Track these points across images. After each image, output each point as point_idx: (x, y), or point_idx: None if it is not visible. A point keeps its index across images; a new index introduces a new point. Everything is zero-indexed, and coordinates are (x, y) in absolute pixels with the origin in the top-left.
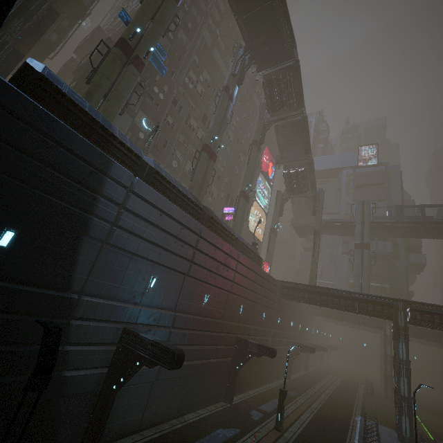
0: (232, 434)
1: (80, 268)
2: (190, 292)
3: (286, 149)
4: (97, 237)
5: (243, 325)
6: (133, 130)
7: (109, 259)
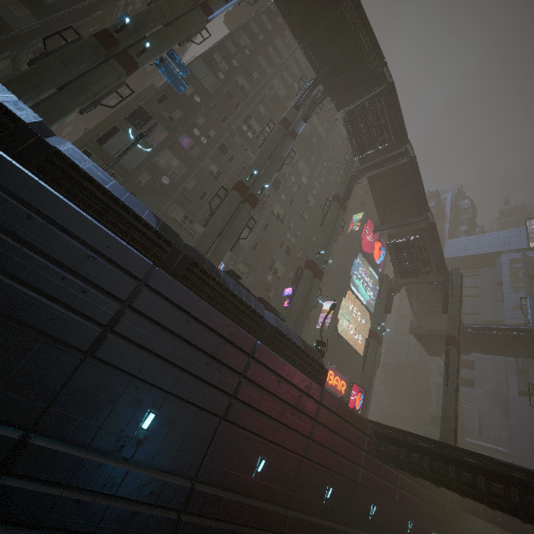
0: None
1: None
2: (96, 396)
3: (388, 209)
4: None
5: (260, 505)
6: (153, 172)
7: None
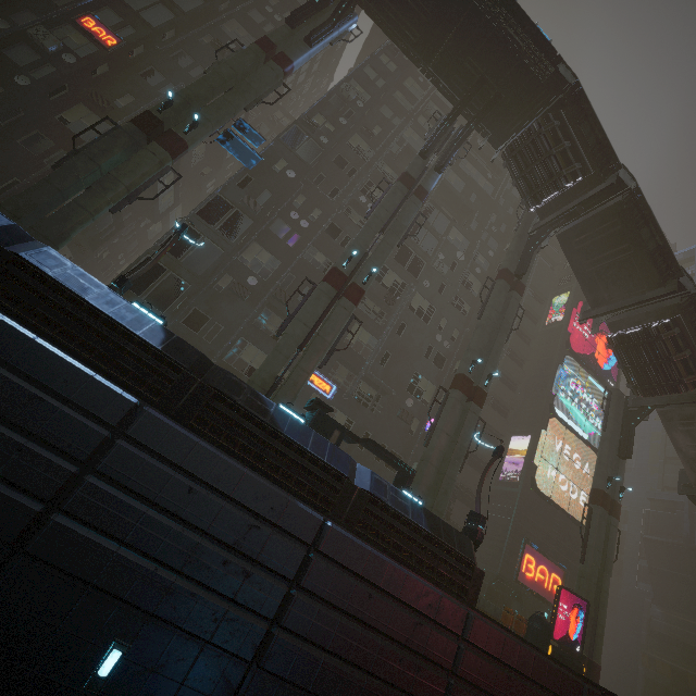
0: None
1: None
2: (26, 615)
3: (600, 281)
4: None
5: None
6: (237, 273)
7: None
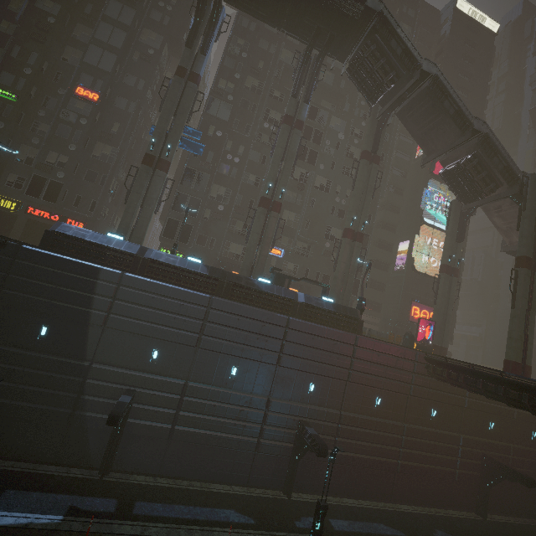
0: (238, 520)
1: (90, 345)
2: (207, 363)
3: (428, 139)
4: (96, 323)
5: (317, 408)
6: (211, 207)
7: (111, 338)
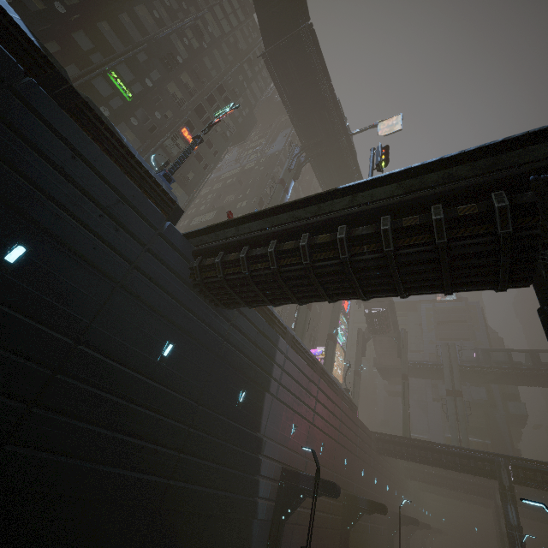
0: None
1: (264, 416)
2: (313, 440)
3: None
4: (272, 392)
5: (348, 480)
6: None
7: (275, 409)
